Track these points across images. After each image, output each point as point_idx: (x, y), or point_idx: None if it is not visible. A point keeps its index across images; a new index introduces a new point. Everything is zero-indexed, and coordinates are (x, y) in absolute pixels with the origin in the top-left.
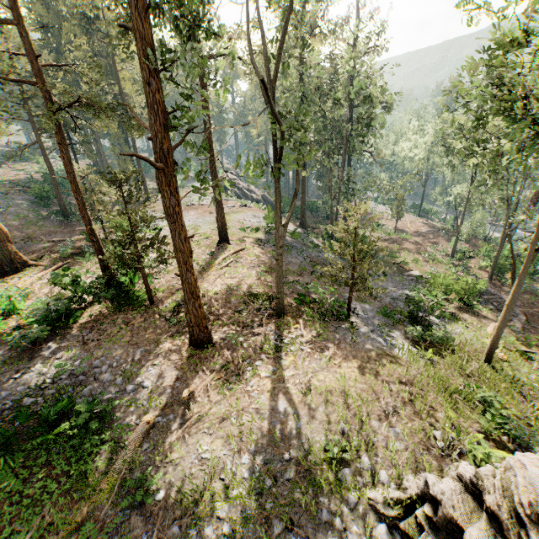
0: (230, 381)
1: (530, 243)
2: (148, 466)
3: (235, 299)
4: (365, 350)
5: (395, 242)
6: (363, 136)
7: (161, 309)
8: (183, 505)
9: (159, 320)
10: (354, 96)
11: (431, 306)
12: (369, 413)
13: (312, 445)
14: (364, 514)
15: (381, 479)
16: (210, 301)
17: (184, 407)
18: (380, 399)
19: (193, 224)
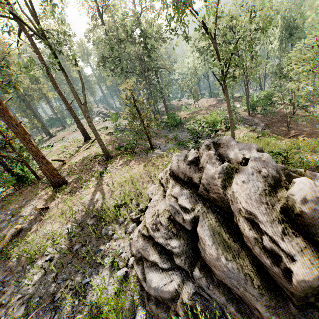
0: (71, 196)
1: (222, 70)
2: (14, 248)
3: (86, 161)
4: (150, 157)
5: (195, 113)
6: (149, 56)
7: (43, 180)
8: (28, 258)
9: (41, 185)
10: (130, 33)
11: (200, 130)
12: (143, 182)
13: (103, 204)
14: (126, 224)
15: (140, 206)
16: (72, 167)
17: (42, 216)
18: (151, 174)
19: (74, 138)
